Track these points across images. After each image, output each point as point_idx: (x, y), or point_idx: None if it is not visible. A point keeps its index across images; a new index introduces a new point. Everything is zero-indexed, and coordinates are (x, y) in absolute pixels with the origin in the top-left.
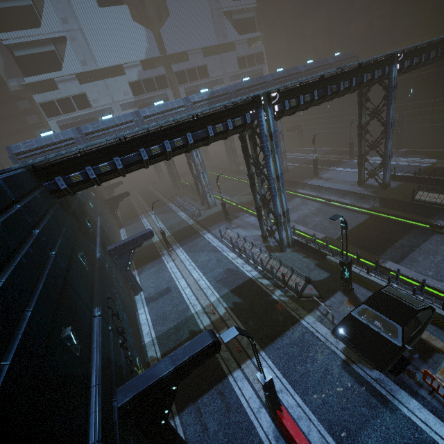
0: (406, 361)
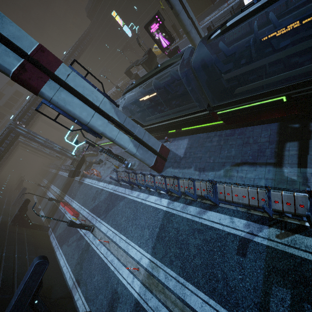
0: (78, 172)
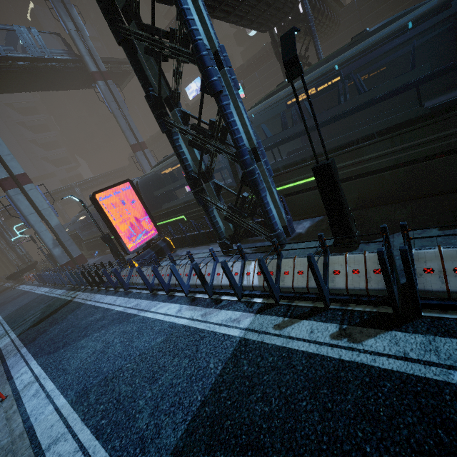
0: (19, 275)
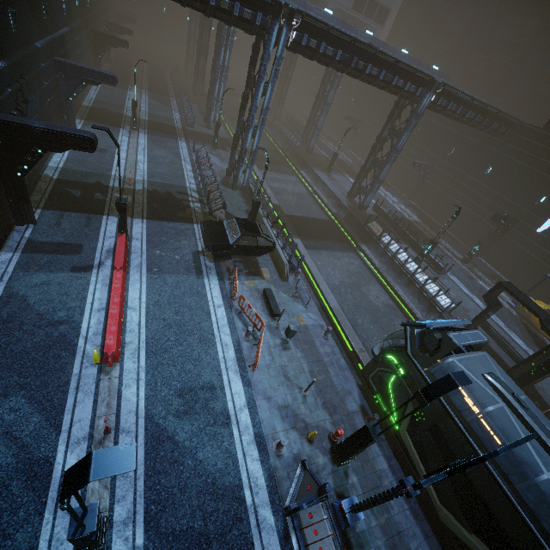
0: (229, 256)
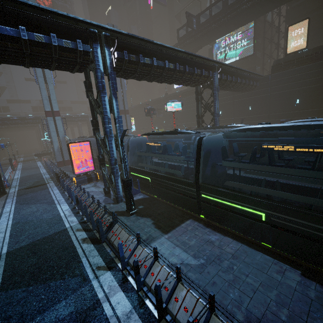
0: (41, 156)
